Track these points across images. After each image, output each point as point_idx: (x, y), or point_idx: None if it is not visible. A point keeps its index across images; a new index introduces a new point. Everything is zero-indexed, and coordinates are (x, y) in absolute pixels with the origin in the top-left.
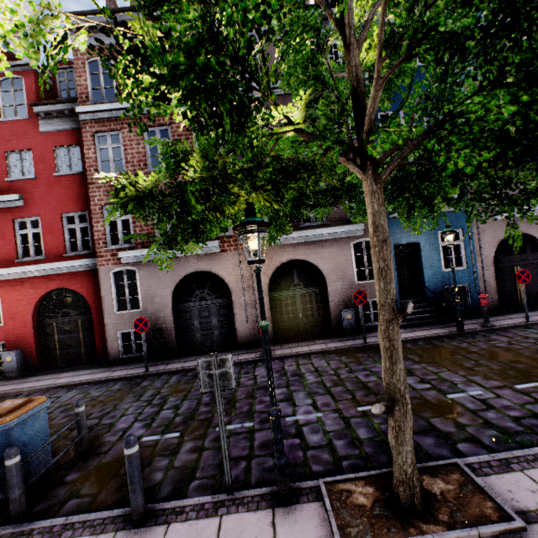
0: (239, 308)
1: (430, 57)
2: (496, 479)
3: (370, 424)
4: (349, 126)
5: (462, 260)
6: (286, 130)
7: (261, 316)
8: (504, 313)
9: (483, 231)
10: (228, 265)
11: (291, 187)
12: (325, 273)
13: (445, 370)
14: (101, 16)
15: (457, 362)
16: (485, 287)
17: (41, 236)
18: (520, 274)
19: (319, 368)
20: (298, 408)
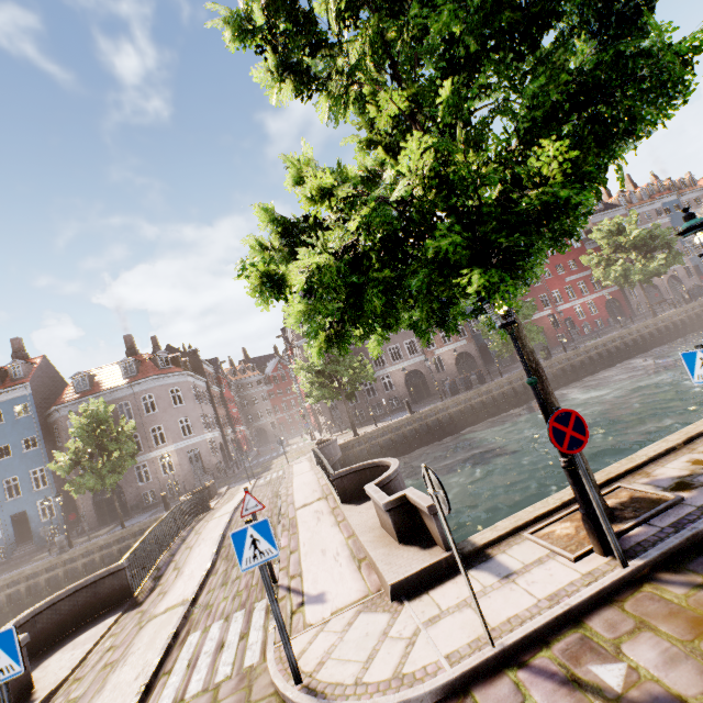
0: (662, 293)
1: None
2: None
3: None
4: None
5: None
6: None
7: None
8: None
9: None
10: (655, 280)
11: None
12: (680, 278)
13: None
14: (599, 213)
15: None
16: None
17: (597, 283)
18: None
19: None
20: None
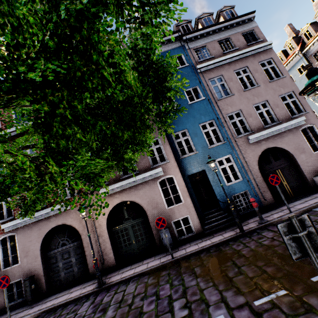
0: (88, 247)
1: None
2: None
3: None
4: None
5: (238, 174)
6: None
7: None
8: (279, 206)
9: (245, 152)
10: (76, 216)
11: None
12: (144, 206)
13: (211, 284)
14: None
15: (225, 272)
16: (259, 190)
17: None
18: (272, 178)
19: (125, 296)
20: None
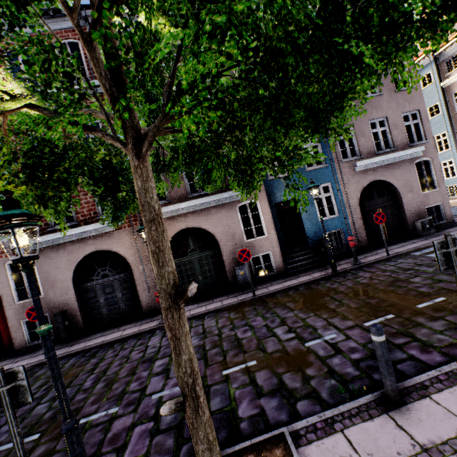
0: (140, 280)
1: (141, 7)
2: (316, 447)
3: (227, 390)
4: (97, 96)
5: (334, 209)
6: (15, 107)
7: (38, 320)
8: (373, 250)
9: (348, 182)
10: (124, 241)
11: (57, 171)
12: (217, 236)
13: (312, 315)
14: None
15: (324, 305)
16: (355, 230)
17: None
18: (377, 216)
19: (207, 329)
20: (169, 381)
